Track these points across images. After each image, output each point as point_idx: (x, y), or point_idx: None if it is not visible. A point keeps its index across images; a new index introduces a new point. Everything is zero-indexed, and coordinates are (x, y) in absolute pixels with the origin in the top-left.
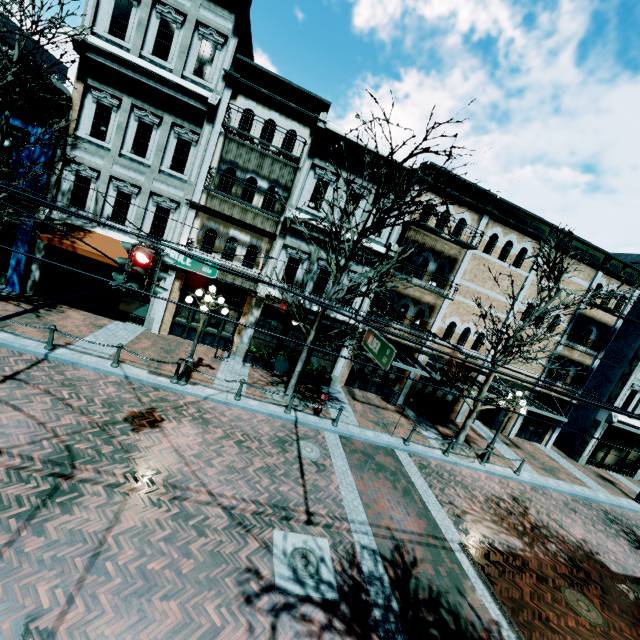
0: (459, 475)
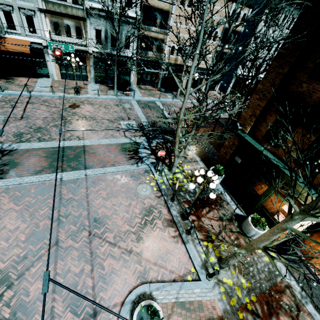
0: (176, 104)
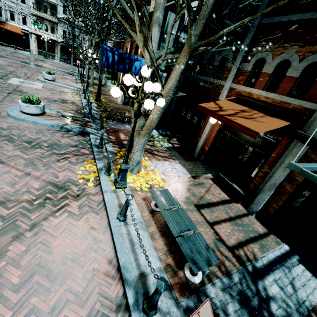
0: None
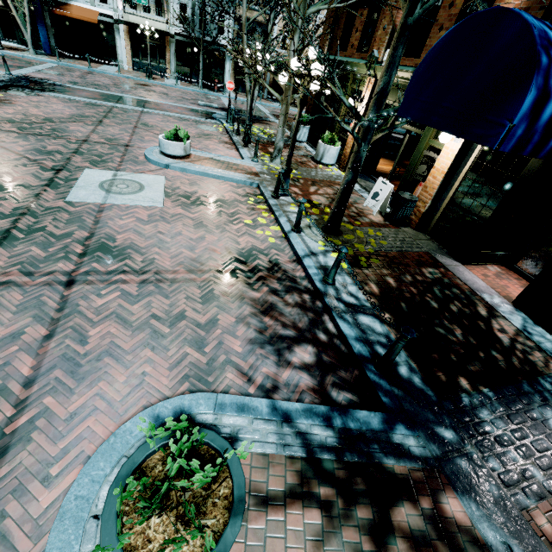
0: None
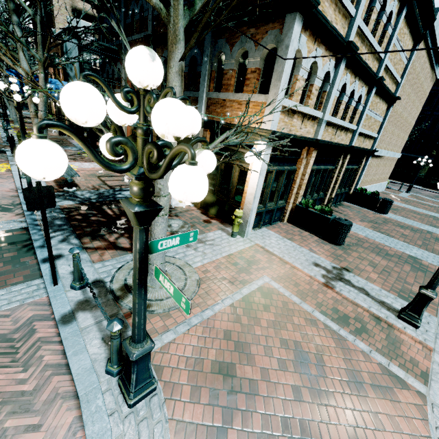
0: None
